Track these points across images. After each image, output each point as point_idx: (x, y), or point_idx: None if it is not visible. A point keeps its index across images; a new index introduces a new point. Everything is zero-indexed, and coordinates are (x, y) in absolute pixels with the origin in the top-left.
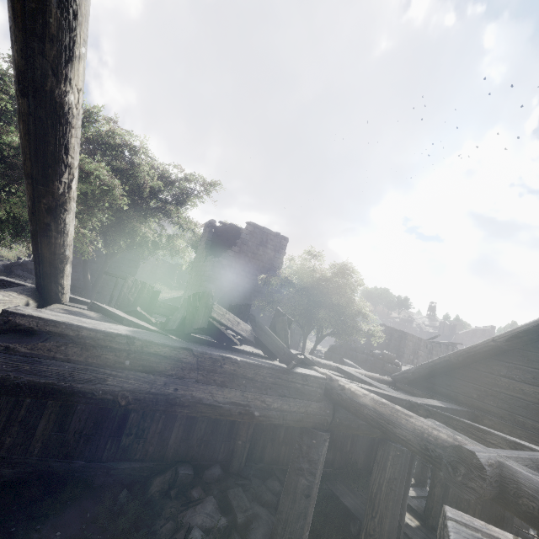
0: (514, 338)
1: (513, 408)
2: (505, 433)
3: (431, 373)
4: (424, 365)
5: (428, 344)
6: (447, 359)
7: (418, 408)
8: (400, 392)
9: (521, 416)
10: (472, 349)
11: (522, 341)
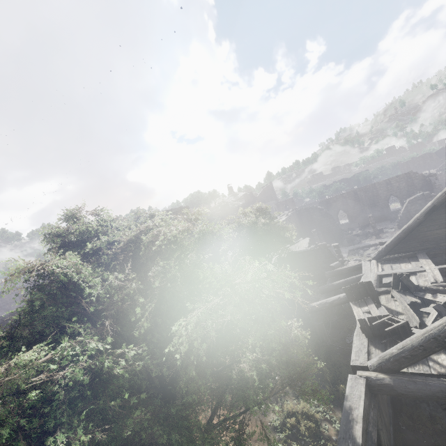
0: (426, 214)
1: (437, 242)
2: (441, 253)
3: (394, 247)
4: (388, 245)
5: (288, 219)
6: (400, 237)
7: (442, 269)
8: (391, 264)
9: (442, 243)
10: (410, 227)
11: (429, 214)
